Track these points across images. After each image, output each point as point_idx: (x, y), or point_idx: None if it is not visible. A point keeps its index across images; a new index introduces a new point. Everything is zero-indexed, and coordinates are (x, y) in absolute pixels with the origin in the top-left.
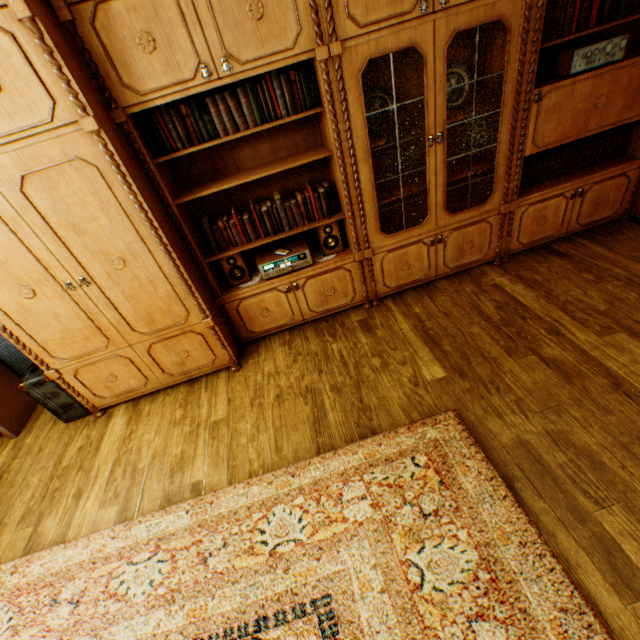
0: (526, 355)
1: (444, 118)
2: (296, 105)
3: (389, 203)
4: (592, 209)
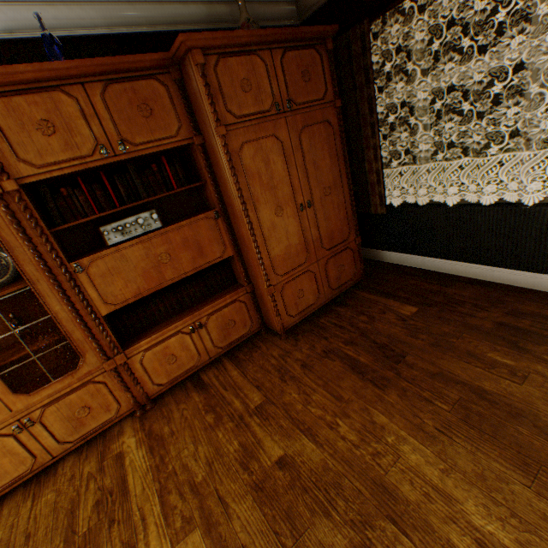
0: None
1: None
2: None
3: None
4: (225, 332)
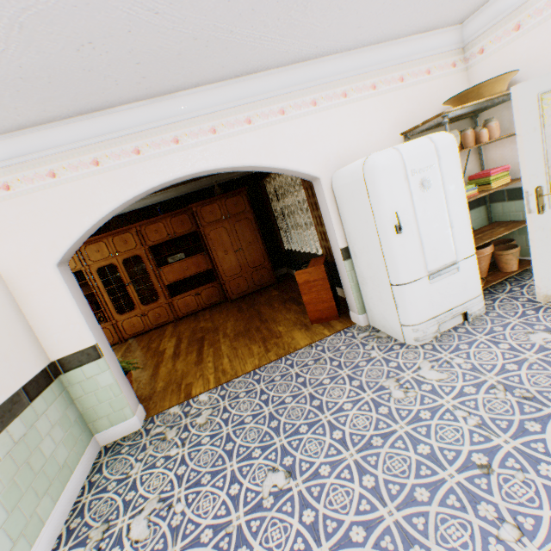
0: (146, 347)
1: (130, 278)
2: (81, 280)
3: (130, 303)
4: (209, 298)
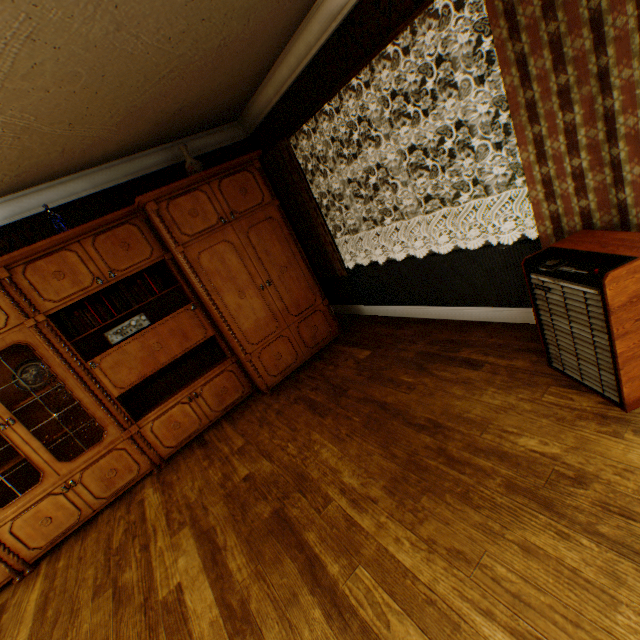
0: (107, 589)
1: (6, 408)
2: None
3: (24, 466)
4: (220, 398)
